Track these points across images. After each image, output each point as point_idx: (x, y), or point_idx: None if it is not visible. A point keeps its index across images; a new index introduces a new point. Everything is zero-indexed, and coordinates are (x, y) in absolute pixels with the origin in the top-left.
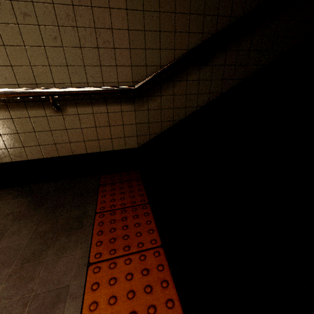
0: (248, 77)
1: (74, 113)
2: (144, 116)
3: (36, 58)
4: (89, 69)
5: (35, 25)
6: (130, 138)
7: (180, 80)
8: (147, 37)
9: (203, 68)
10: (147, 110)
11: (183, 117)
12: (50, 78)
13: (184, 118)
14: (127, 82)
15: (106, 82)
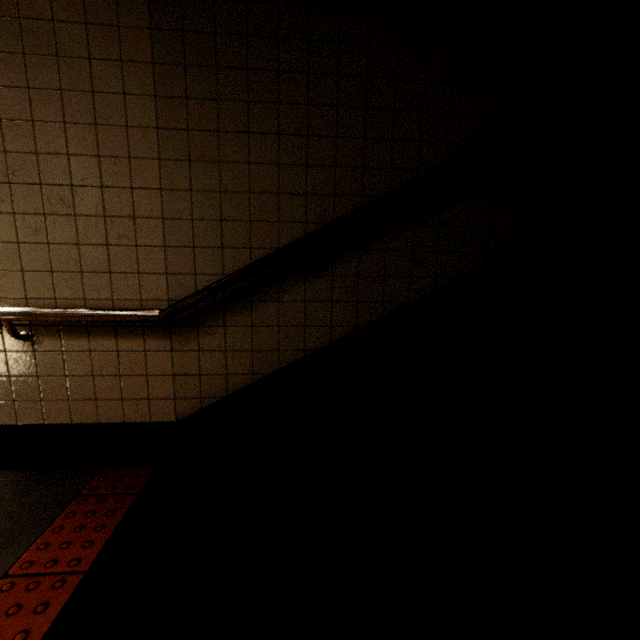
0: (416, 299)
1: (55, 348)
2: (192, 361)
3: (2, 259)
4: (90, 277)
5: (8, 213)
6: (161, 402)
7: (264, 299)
8: (198, 229)
9: (312, 281)
10: (198, 350)
11: (275, 369)
12: (21, 289)
13: (277, 372)
14: (159, 300)
15: (118, 298)
